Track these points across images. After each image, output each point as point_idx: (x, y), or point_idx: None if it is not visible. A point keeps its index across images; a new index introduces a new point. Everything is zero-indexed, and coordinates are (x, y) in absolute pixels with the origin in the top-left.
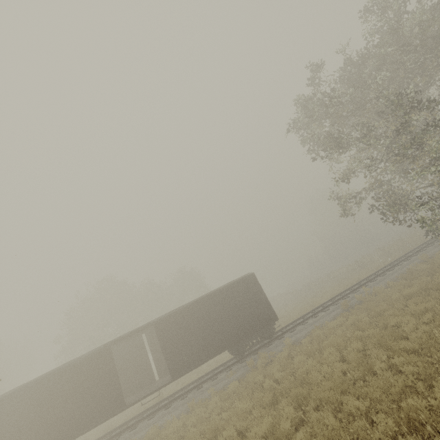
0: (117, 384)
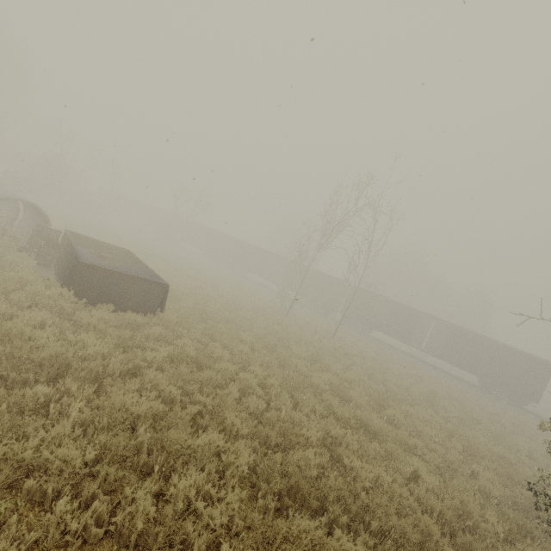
0: (412, 333)
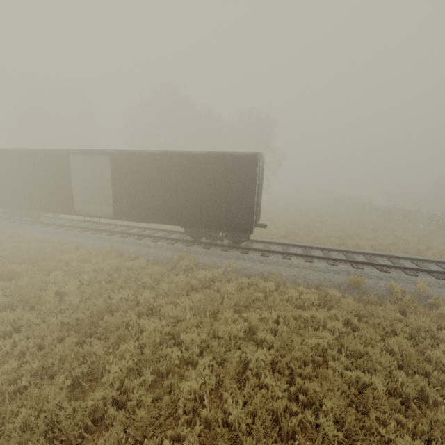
0: (71, 192)
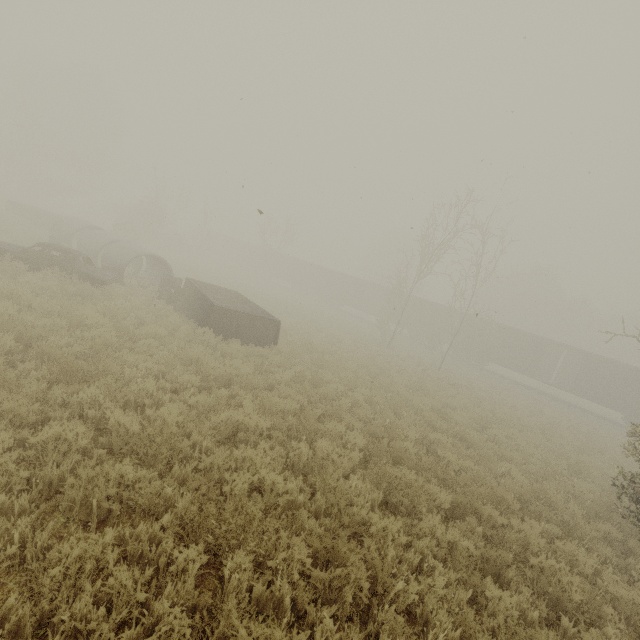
0: (537, 364)
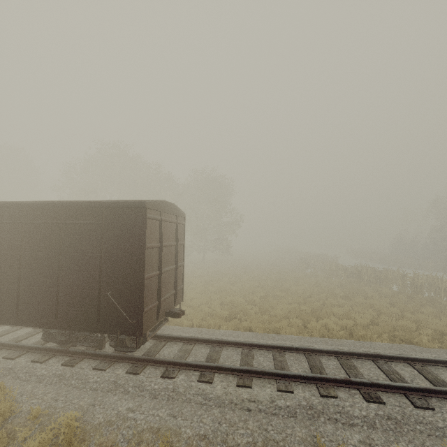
0: None
